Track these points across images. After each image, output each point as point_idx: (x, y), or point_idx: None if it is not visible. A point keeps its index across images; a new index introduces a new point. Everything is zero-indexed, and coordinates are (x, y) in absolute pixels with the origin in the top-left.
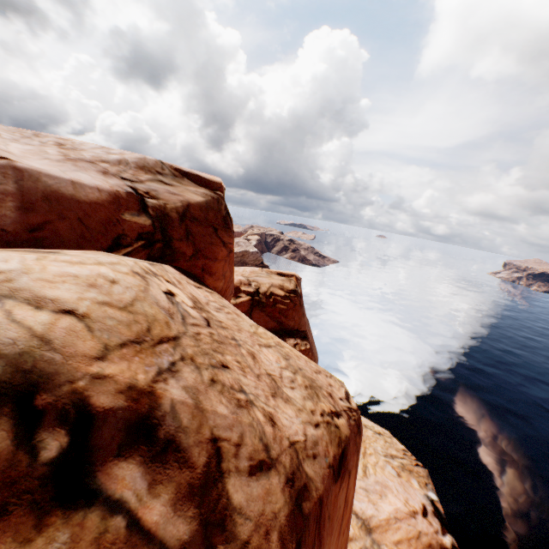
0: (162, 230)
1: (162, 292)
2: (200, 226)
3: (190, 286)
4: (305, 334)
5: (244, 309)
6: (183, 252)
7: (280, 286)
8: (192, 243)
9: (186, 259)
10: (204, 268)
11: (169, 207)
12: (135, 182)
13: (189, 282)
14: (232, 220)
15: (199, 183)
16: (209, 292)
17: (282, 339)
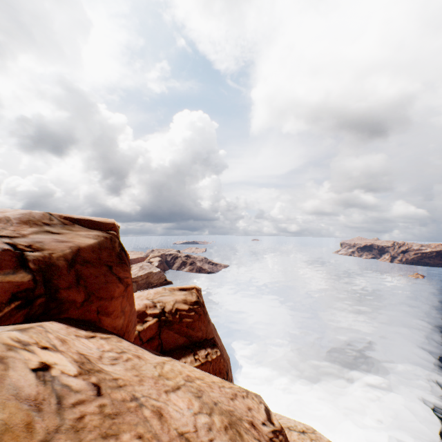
0: (46, 282)
1: (30, 372)
2: (92, 268)
3: (80, 339)
4: (214, 340)
5: (153, 332)
6: (72, 300)
7: (183, 300)
8: (84, 287)
9: (77, 306)
10: (100, 310)
11: (55, 255)
12: (15, 237)
13: (78, 335)
14: (127, 253)
15: (91, 226)
16: (105, 339)
17: (194, 353)
